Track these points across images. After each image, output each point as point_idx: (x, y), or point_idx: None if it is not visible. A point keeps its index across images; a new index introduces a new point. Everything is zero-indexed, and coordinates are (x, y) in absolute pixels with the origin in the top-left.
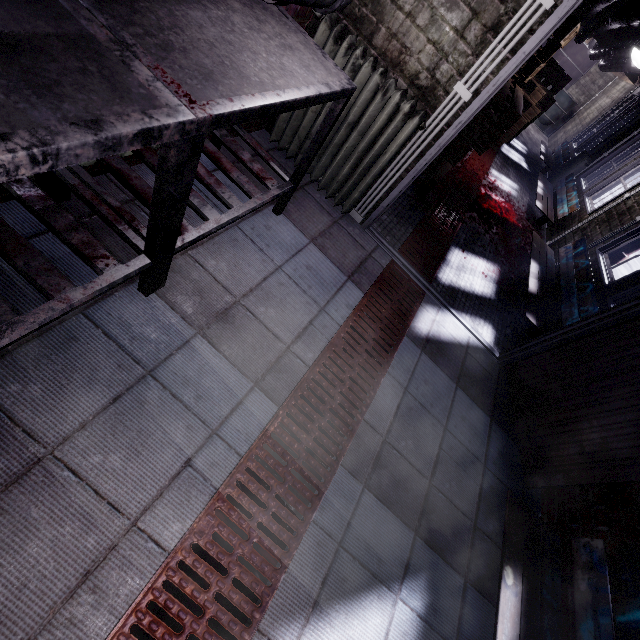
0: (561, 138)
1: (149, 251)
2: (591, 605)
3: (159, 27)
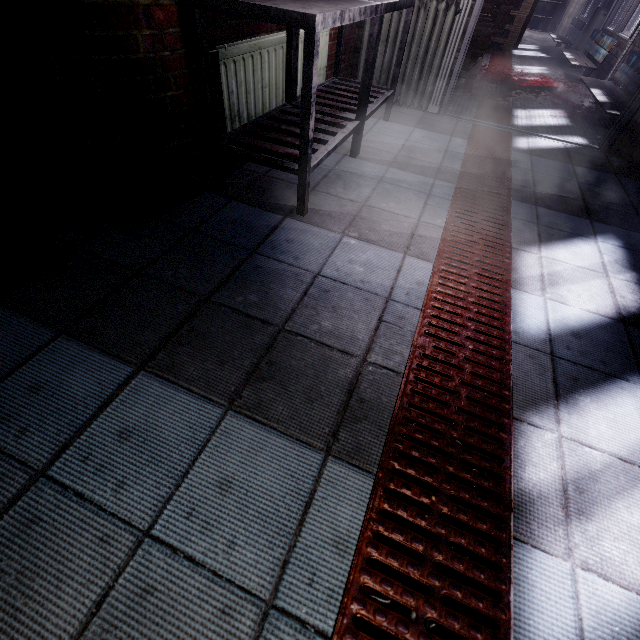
0: (567, 23)
1: (359, 113)
2: None
3: None
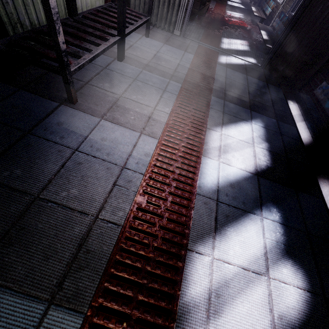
0: None
1: (119, 31)
2: (327, 98)
3: None
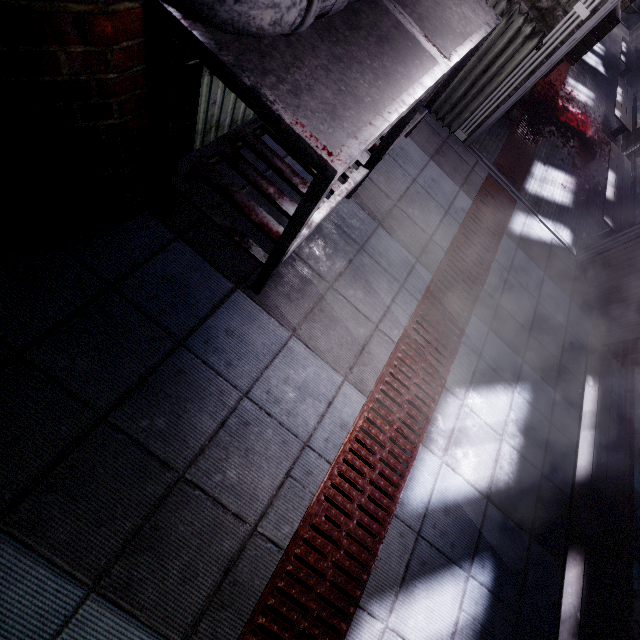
0: None
1: (371, 162)
2: None
3: (413, 4)
